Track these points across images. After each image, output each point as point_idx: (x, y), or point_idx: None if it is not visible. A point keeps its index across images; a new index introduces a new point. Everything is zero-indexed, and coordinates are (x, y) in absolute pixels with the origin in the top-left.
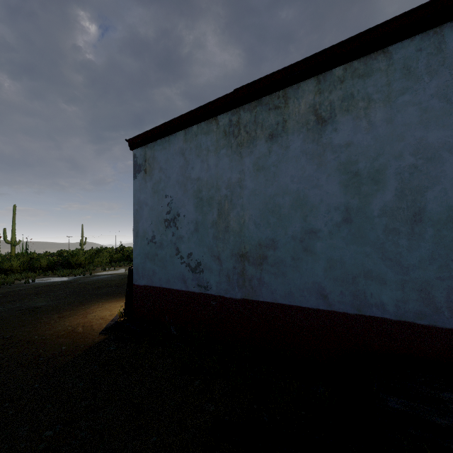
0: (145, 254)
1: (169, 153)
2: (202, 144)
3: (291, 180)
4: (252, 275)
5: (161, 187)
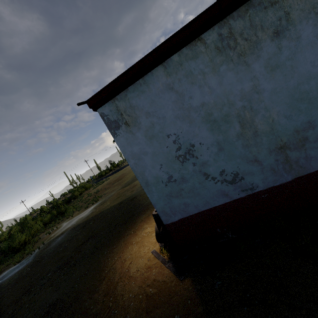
0: (167, 195)
1: (152, 95)
2: (192, 70)
3: (311, 65)
4: (297, 158)
5: (157, 131)
